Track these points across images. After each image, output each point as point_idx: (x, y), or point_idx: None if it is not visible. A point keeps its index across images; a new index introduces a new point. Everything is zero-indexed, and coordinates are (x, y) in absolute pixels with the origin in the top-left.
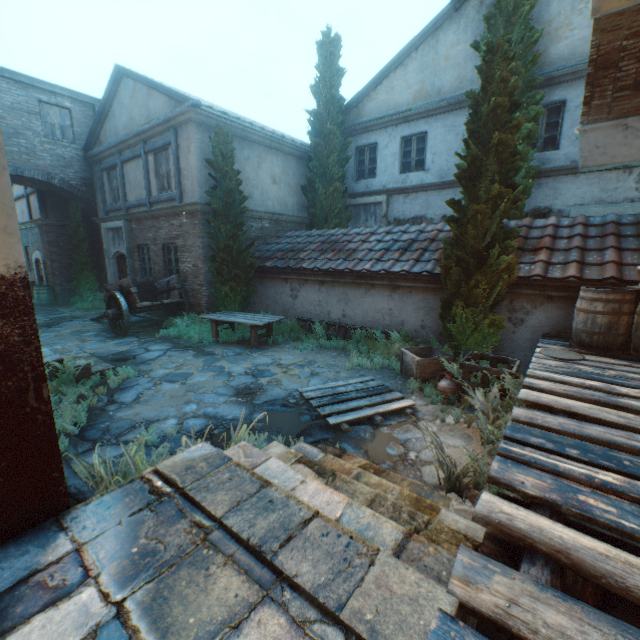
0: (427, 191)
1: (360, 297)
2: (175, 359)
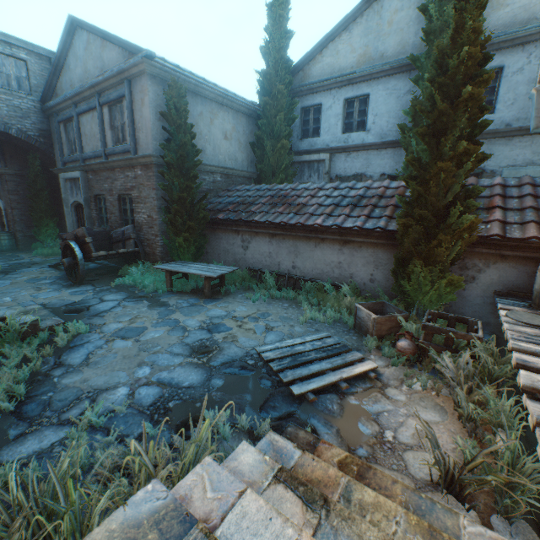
0: (368, 150)
1: (310, 250)
2: (129, 311)
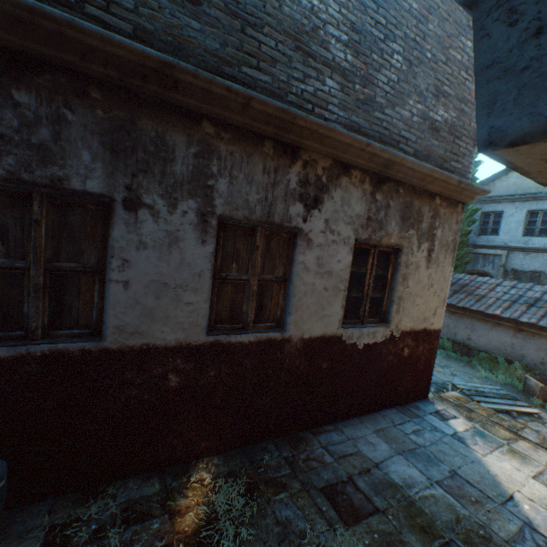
0: None
1: (485, 329)
2: None
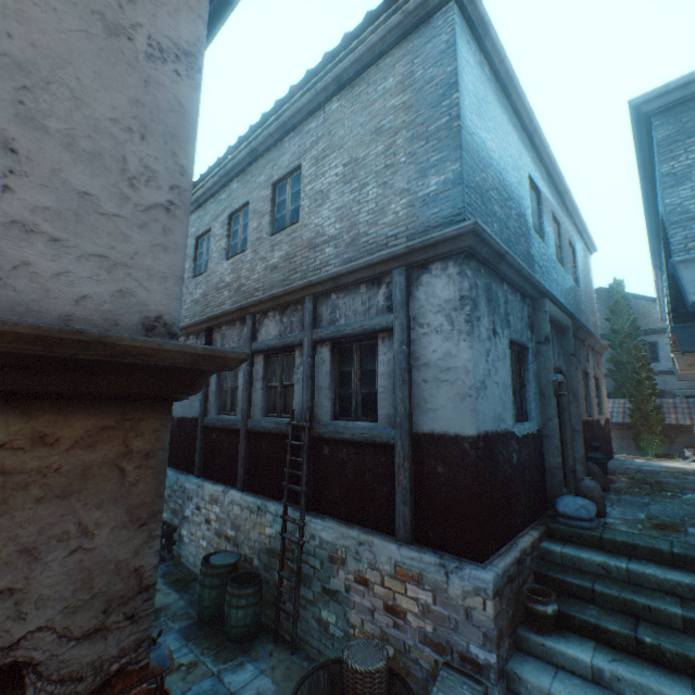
0: None
1: None
2: None
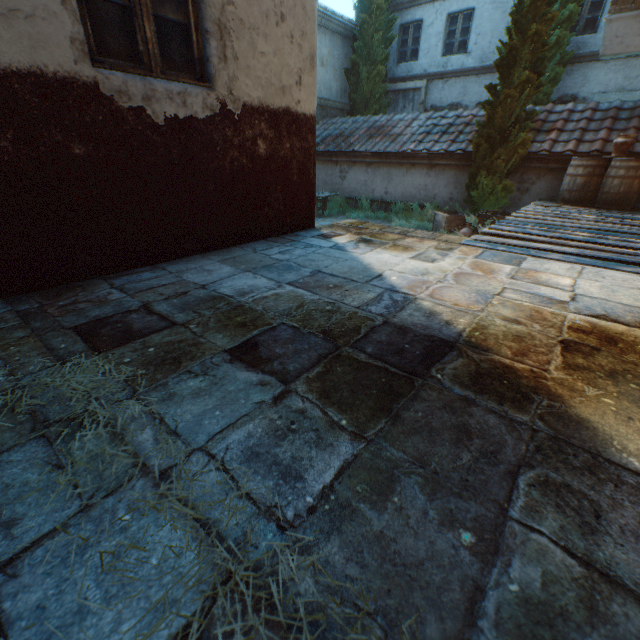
0: (466, 76)
1: (401, 176)
2: None
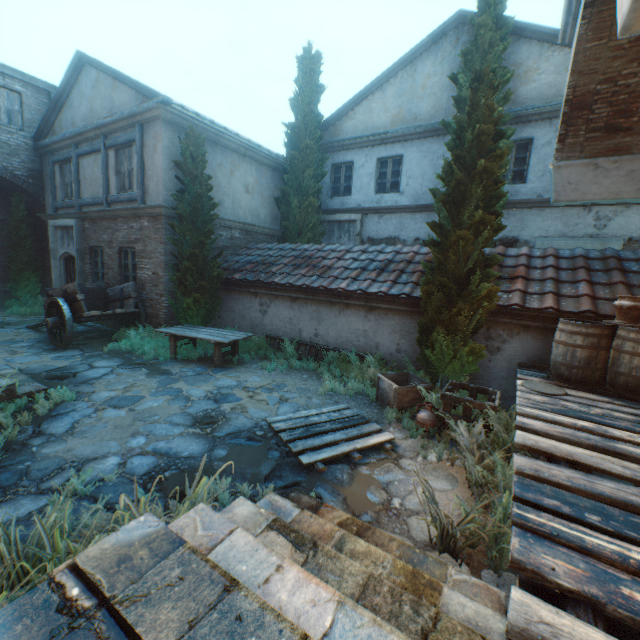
0: (401, 213)
1: (334, 316)
2: (124, 378)
